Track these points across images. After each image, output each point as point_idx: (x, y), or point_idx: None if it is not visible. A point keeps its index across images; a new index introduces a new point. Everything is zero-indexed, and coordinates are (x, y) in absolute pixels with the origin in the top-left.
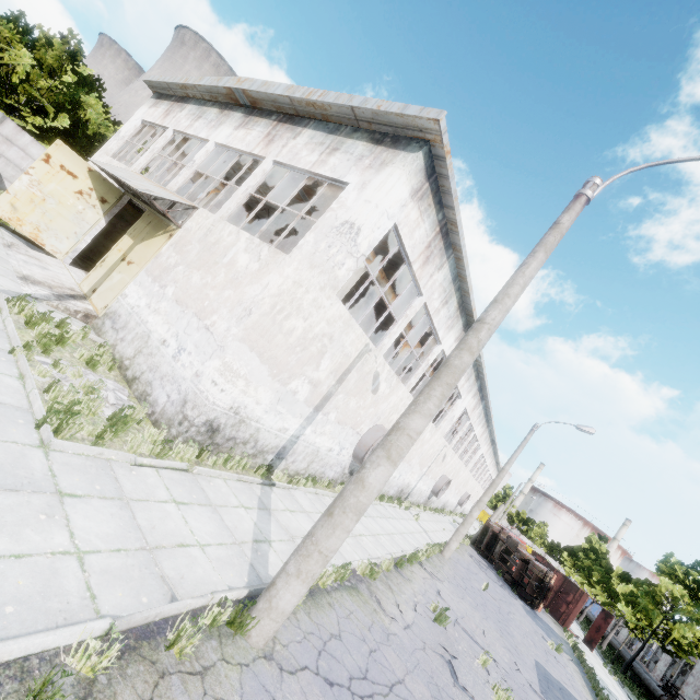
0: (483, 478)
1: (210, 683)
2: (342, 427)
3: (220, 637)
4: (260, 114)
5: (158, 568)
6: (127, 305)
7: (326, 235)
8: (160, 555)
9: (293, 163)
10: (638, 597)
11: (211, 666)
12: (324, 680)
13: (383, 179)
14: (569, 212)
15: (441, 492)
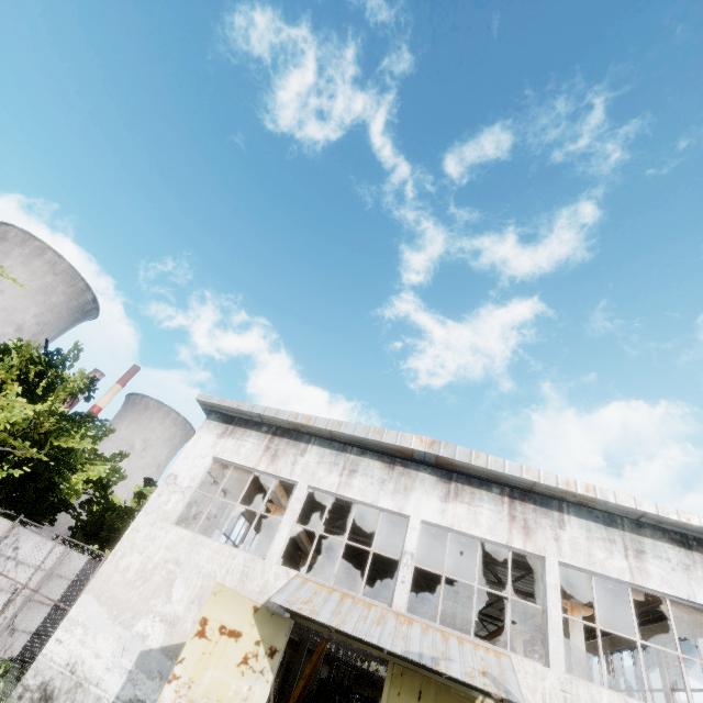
0: None
1: None
2: None
3: None
4: (468, 481)
5: None
6: None
7: None
8: None
9: (599, 570)
10: None
11: None
12: None
13: None
14: None
15: None
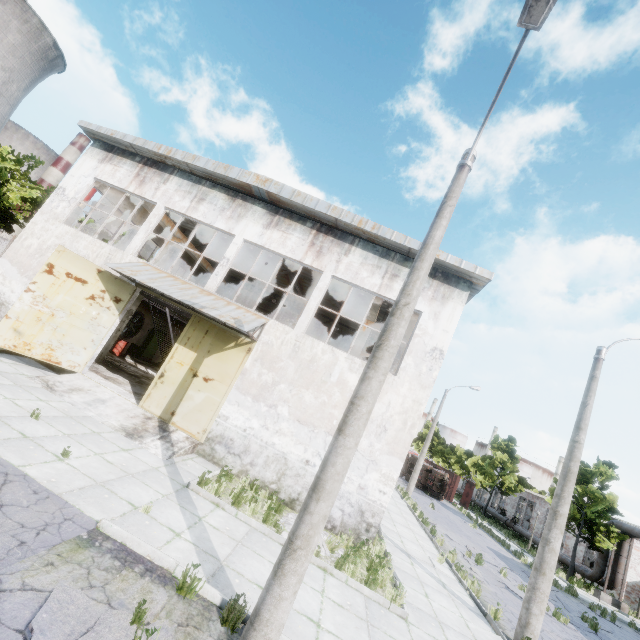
0: None
1: None
2: None
3: None
4: (290, 216)
5: None
6: (235, 428)
7: (423, 359)
8: None
9: (358, 283)
10: (483, 466)
11: None
12: None
13: (450, 312)
14: (599, 370)
15: None
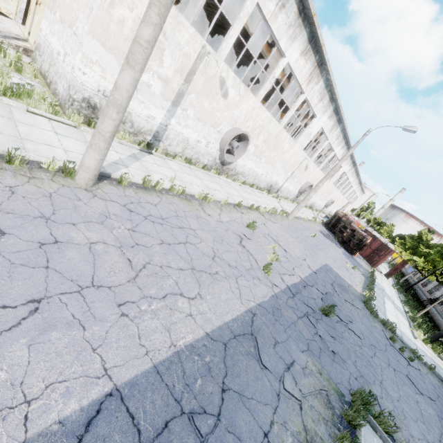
0: (348, 192)
1: (35, 181)
2: (203, 124)
3: (55, 175)
4: None
5: (22, 145)
6: (42, 36)
7: None
8: (27, 142)
9: None
10: (431, 255)
11: (40, 178)
12: (127, 209)
13: None
14: None
15: (305, 193)
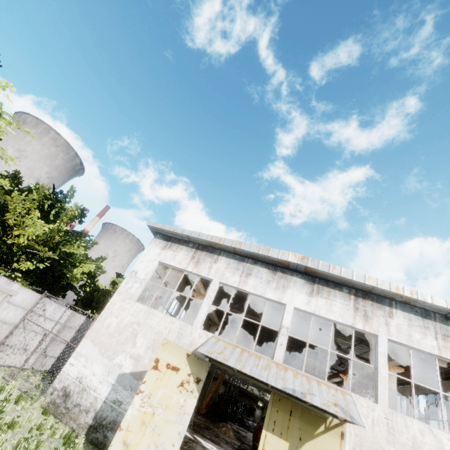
0: None
1: None
2: None
3: None
4: (326, 284)
5: None
6: None
7: None
8: None
9: (416, 345)
10: None
11: None
12: None
13: None
14: None
15: None
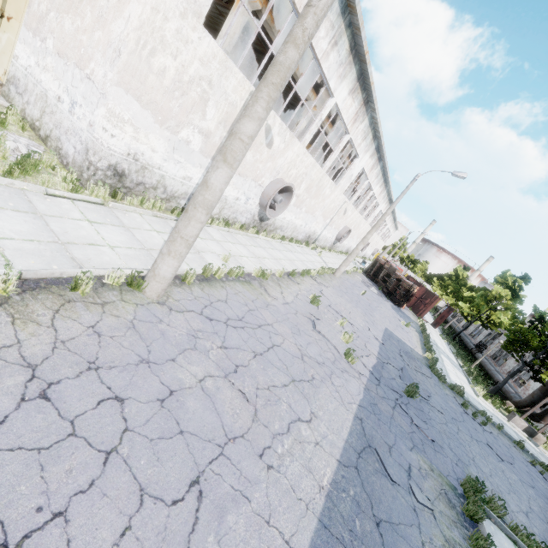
0: (382, 231)
1: (109, 309)
2: (244, 179)
3: (121, 291)
4: None
5: (68, 253)
6: (21, 67)
7: None
8: (71, 247)
9: None
10: (475, 299)
11: (111, 302)
12: (205, 318)
13: None
14: None
15: (343, 239)
